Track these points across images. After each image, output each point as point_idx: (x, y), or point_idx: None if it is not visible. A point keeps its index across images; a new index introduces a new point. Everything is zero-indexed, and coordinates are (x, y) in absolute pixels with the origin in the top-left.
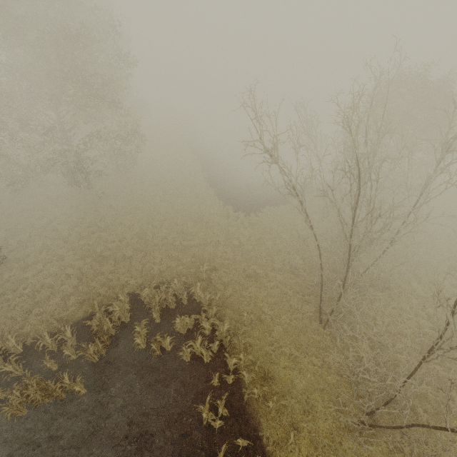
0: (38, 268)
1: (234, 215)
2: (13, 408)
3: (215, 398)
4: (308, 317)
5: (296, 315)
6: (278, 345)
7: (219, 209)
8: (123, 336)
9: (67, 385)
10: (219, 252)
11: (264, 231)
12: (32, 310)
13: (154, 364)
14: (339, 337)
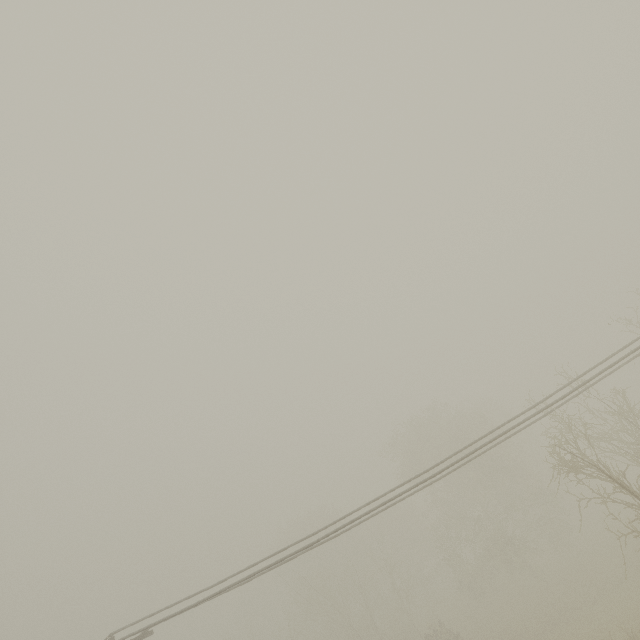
0: None
1: None
2: None
3: None
4: None
5: None
6: None
7: None
8: None
9: None
10: None
11: None
12: None
13: None
14: None
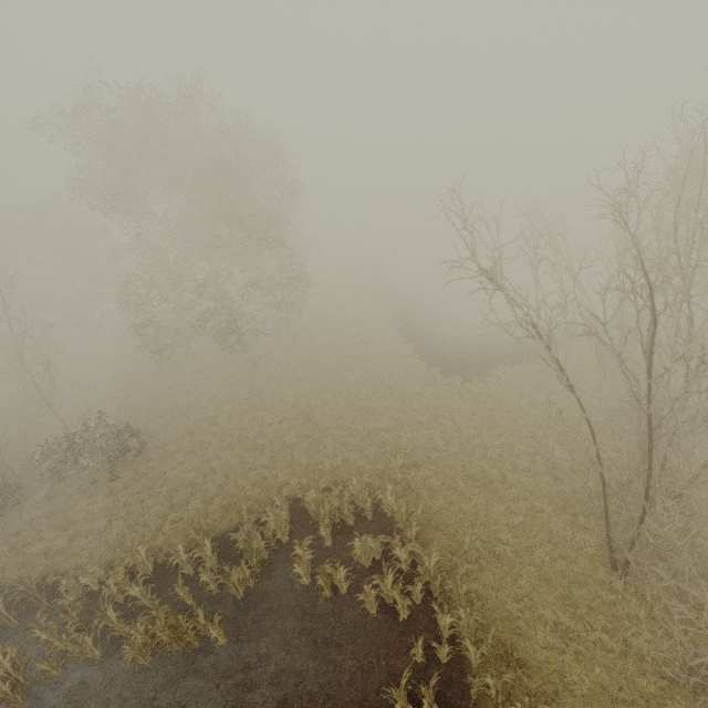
0: (178, 459)
1: (445, 382)
2: (135, 649)
3: (418, 686)
4: (587, 556)
5: (563, 551)
6: (530, 602)
7: (421, 374)
8: (278, 563)
9: (202, 628)
10: (422, 439)
11: (496, 406)
12: (168, 515)
13: (322, 612)
14: (657, 600)
